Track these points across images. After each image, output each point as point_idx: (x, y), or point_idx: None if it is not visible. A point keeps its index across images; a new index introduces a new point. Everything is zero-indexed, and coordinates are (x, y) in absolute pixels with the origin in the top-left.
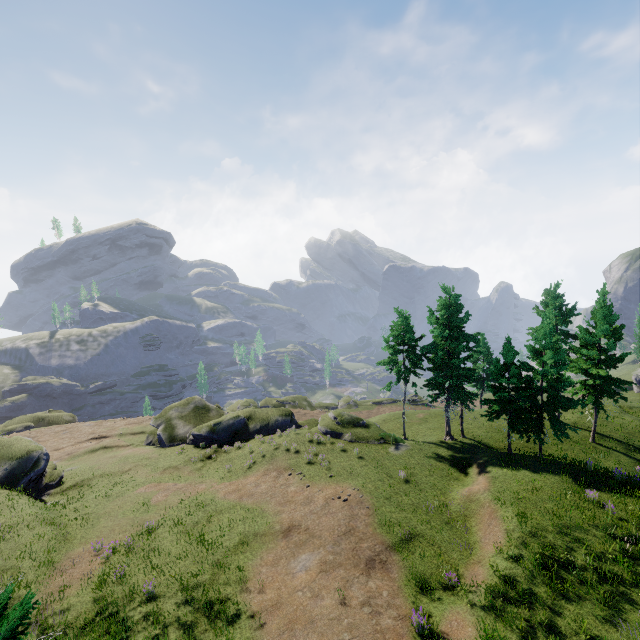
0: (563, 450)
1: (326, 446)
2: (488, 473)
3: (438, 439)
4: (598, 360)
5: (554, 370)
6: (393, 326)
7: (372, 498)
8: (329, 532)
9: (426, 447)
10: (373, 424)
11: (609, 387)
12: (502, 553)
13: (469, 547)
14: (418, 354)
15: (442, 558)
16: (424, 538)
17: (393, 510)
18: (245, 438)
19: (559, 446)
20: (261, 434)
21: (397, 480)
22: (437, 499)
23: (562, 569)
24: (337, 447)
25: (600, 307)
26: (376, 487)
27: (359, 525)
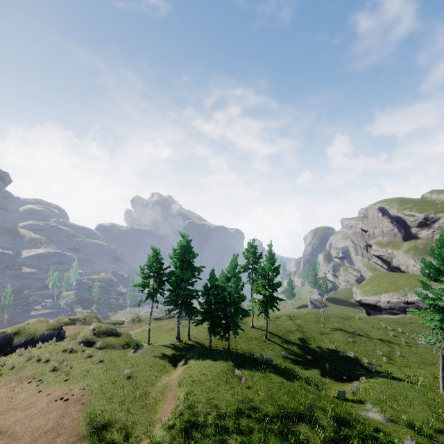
0: (247, 345)
1: (76, 354)
2: (187, 364)
3: (171, 342)
4: (268, 286)
5: (234, 290)
6: (148, 258)
7: (92, 395)
8: (32, 432)
9: (158, 349)
10: (125, 333)
11: (271, 302)
12: (164, 425)
13: (150, 425)
14: (162, 279)
15: (124, 438)
16: (118, 423)
17: (104, 403)
18: (6, 352)
19: (246, 342)
20: (23, 347)
21: (121, 377)
22: (145, 389)
23: (196, 430)
24: (86, 354)
25: (269, 254)
26: (100, 385)
27: (66, 421)
